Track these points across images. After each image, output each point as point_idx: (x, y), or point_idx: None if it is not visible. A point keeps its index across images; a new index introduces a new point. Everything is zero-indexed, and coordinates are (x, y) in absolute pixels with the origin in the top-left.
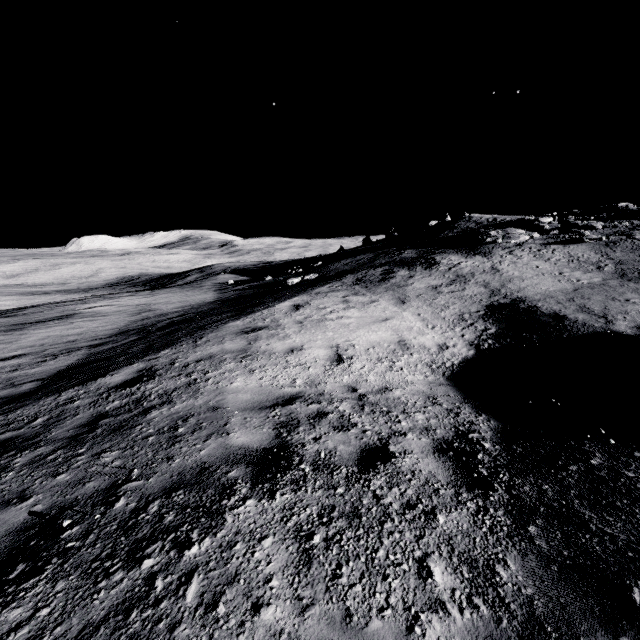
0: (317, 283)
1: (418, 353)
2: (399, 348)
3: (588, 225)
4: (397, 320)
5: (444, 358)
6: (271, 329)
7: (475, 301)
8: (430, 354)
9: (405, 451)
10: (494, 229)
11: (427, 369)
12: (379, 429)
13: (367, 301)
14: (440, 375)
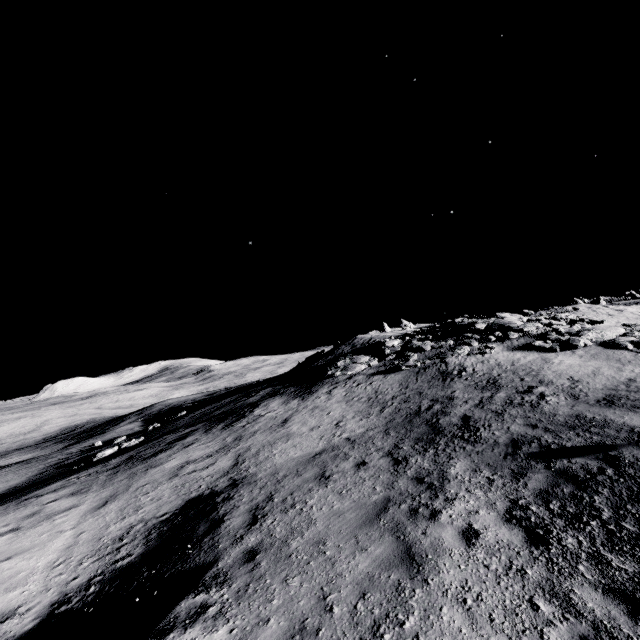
0: (92, 465)
1: None
2: None
3: (419, 347)
4: (20, 558)
5: None
6: None
7: (188, 491)
8: None
9: None
10: (349, 356)
11: None
12: None
13: (62, 509)
14: None
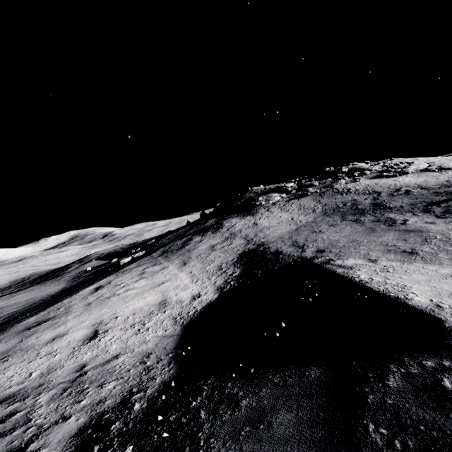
0: (135, 260)
1: (171, 309)
2: (157, 308)
3: (311, 184)
4: (170, 282)
5: (191, 307)
6: (56, 318)
7: (234, 251)
8: (181, 307)
9: (41, 446)
10: (262, 195)
11: (171, 323)
12: (48, 419)
13: (159, 269)
14: (179, 325)
